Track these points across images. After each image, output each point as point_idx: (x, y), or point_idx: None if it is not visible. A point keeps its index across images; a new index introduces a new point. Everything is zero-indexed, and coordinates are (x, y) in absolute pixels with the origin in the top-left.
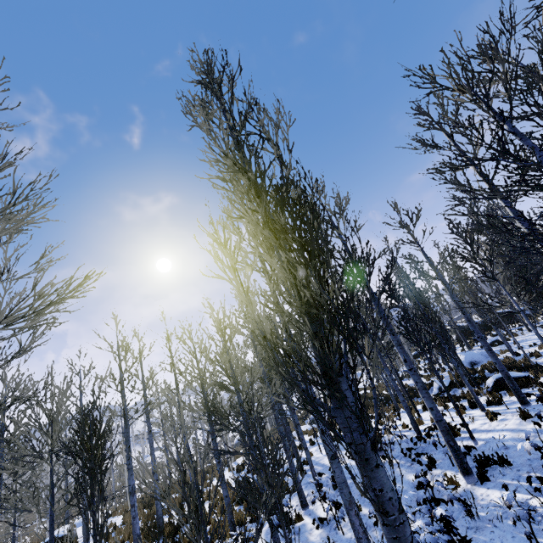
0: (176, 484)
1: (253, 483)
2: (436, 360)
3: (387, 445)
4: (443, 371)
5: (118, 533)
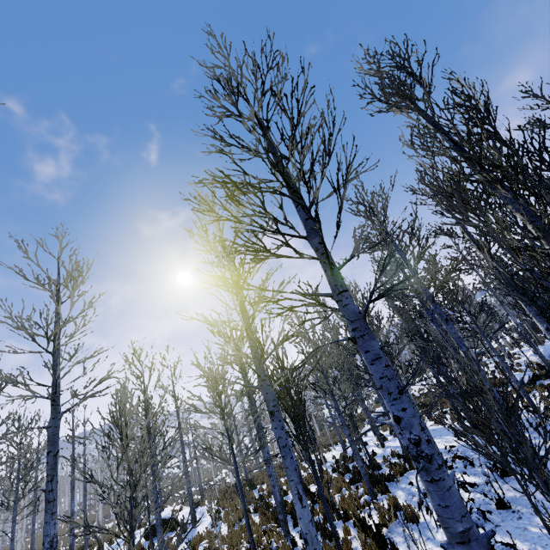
0: (255, 477)
1: (357, 466)
2: (507, 355)
3: (515, 420)
4: (518, 365)
5: (226, 514)
